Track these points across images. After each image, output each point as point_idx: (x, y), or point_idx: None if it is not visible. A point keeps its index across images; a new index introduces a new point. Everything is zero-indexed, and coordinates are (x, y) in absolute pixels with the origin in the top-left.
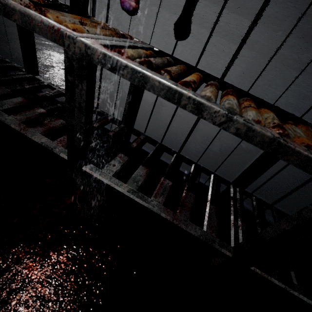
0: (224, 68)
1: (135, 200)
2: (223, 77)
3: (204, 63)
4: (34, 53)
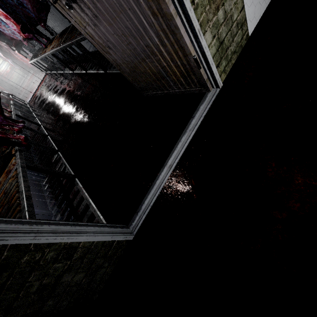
0: None
1: (78, 72)
2: None
3: None
4: (68, 50)
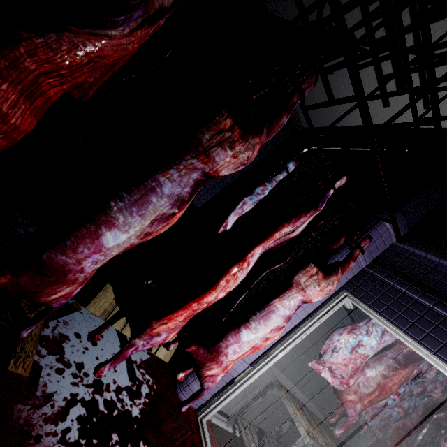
0: (294, 359)
1: None
2: (291, 363)
3: (287, 355)
4: None
